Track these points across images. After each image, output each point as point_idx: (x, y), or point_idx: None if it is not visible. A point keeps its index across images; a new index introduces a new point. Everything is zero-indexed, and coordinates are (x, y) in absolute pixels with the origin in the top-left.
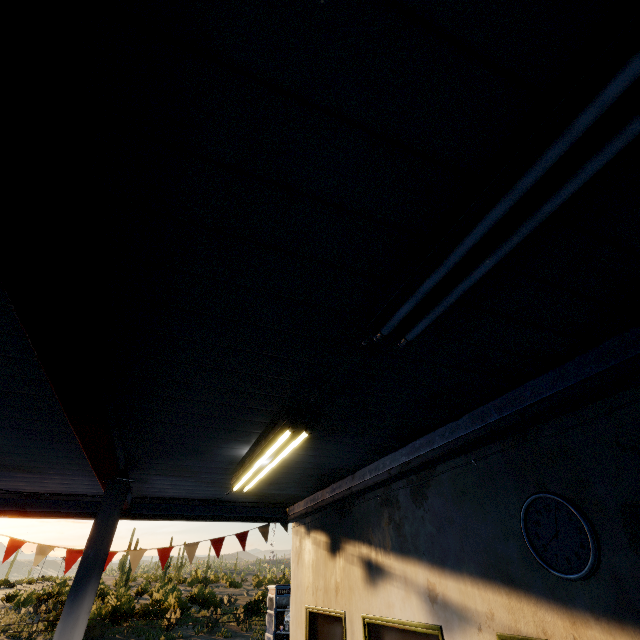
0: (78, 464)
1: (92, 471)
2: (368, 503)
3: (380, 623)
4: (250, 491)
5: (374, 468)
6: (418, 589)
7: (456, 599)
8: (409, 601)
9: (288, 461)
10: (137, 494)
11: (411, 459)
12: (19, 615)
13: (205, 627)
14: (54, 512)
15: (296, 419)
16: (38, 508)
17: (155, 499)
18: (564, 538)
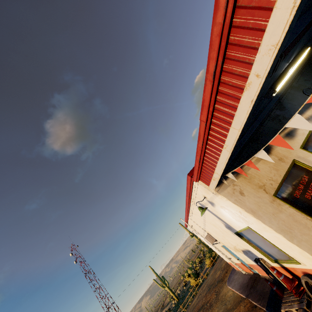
0: None
1: None
2: (267, 125)
3: (306, 141)
4: None
5: (266, 109)
6: None
7: (311, 113)
8: None
9: None
10: None
11: (279, 97)
12: None
13: None
14: None
15: (307, 47)
16: None
17: None
18: (311, 92)
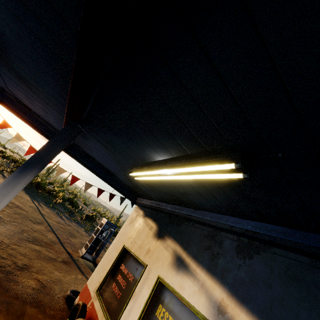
0: (58, 100)
1: (63, 111)
2: (195, 229)
3: (169, 288)
4: (132, 180)
5: (217, 217)
6: (210, 297)
7: None
8: (199, 296)
9: (174, 181)
10: (76, 143)
11: (260, 232)
12: (2, 160)
13: (68, 212)
14: (32, 124)
15: (245, 161)
16: (25, 116)
17: (83, 151)
18: None
